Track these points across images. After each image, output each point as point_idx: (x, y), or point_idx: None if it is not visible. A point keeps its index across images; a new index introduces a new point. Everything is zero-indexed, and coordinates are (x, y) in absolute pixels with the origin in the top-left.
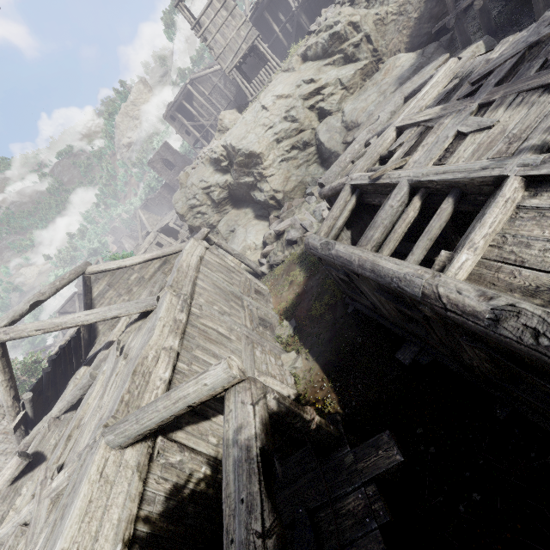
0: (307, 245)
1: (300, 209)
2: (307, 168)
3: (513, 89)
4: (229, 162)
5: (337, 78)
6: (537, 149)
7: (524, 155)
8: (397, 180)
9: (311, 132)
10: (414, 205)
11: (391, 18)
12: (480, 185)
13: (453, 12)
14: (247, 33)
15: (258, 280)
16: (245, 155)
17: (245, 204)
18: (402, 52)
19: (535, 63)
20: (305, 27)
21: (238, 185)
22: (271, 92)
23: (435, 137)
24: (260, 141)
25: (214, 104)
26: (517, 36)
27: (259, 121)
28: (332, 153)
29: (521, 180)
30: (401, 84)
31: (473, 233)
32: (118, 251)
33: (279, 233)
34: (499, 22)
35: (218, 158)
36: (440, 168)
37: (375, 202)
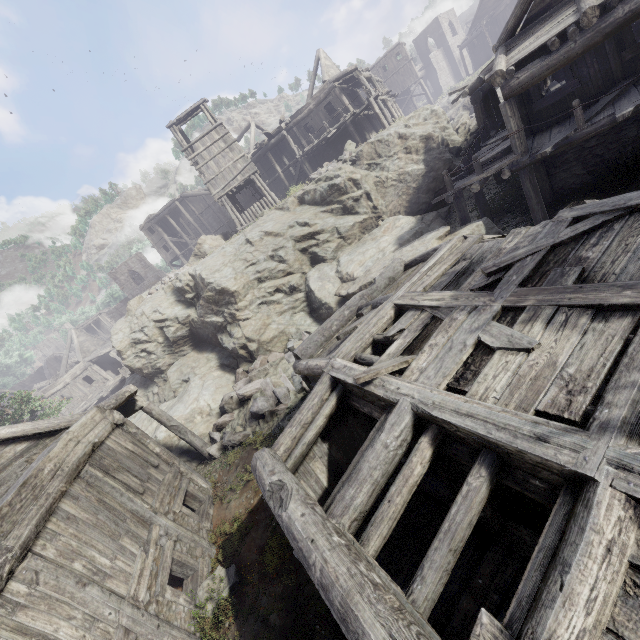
0: (253, 469)
1: (276, 368)
2: (292, 316)
3: (549, 299)
4: (195, 295)
5: (334, 226)
6: (634, 432)
7: (614, 439)
8: (395, 398)
9: (301, 277)
10: (422, 454)
11: (391, 183)
12: (536, 465)
13: (451, 190)
14: (244, 167)
15: (197, 473)
16: (216, 291)
17: (210, 347)
18: (402, 214)
19: (570, 270)
20: (308, 173)
21: (203, 323)
22: (260, 227)
23: (447, 338)
24: (238, 277)
25: (204, 224)
26: (530, 230)
27: (240, 255)
28: (322, 304)
29: (626, 501)
30: (401, 245)
31: (553, 615)
32: (32, 377)
33: (244, 398)
34: (493, 207)
35: (183, 288)
36: (461, 402)
37: (363, 410)
